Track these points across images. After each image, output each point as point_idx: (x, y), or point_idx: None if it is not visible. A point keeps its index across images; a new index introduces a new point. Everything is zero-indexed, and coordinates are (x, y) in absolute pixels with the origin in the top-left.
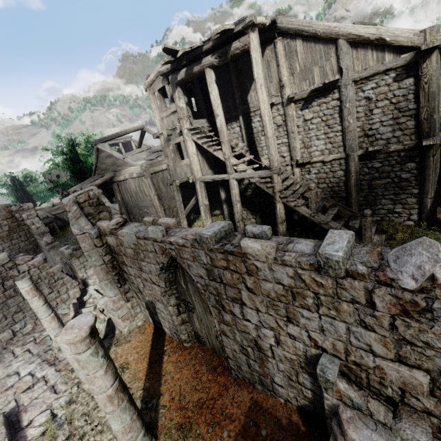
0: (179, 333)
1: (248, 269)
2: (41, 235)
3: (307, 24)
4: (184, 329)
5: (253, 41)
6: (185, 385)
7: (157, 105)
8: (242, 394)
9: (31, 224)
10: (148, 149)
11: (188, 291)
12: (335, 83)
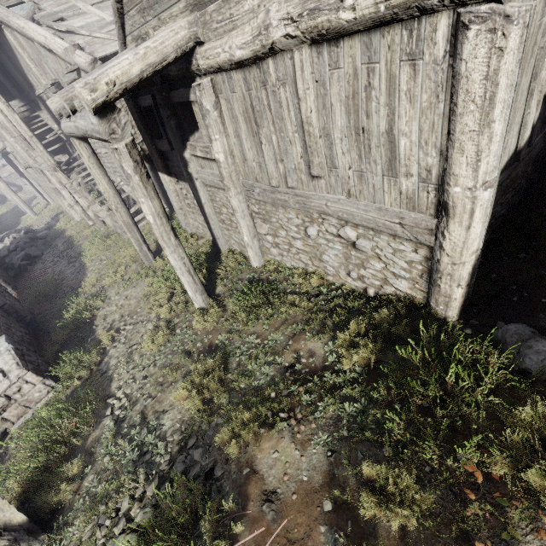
0: None
1: None
2: None
3: (7, 19)
4: None
5: None
6: None
7: None
8: None
9: None
10: None
11: None
12: (60, 83)
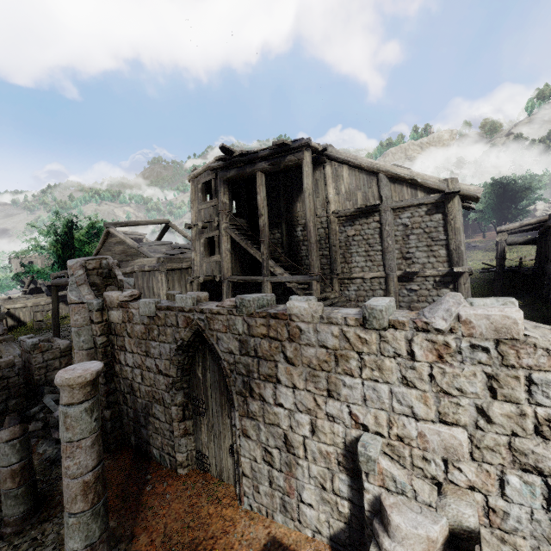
0: (176, 450)
1: (290, 333)
2: None
3: (353, 157)
4: (184, 444)
5: (307, 158)
6: (173, 522)
7: (197, 197)
8: (256, 529)
9: None
10: (169, 244)
11: (205, 382)
12: (376, 207)
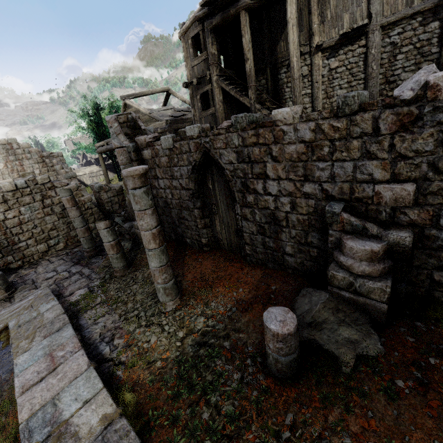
0: (201, 236)
1: (275, 136)
2: (69, 179)
3: None
4: (205, 233)
5: None
6: (205, 270)
7: (189, 54)
8: (256, 271)
9: (61, 168)
10: (173, 109)
11: (214, 191)
12: (364, 29)
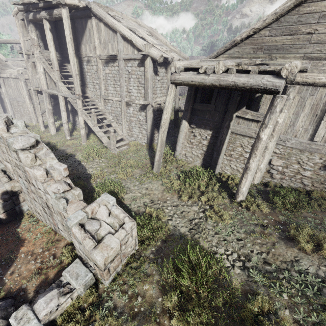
0: None
1: None
2: None
3: (104, 16)
4: None
5: (64, 14)
6: None
7: (21, 30)
8: None
9: None
10: None
11: None
12: (116, 56)
